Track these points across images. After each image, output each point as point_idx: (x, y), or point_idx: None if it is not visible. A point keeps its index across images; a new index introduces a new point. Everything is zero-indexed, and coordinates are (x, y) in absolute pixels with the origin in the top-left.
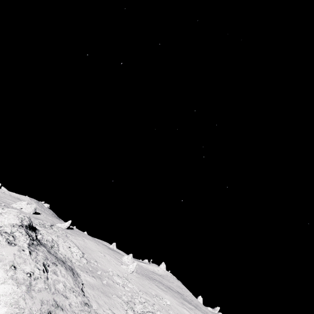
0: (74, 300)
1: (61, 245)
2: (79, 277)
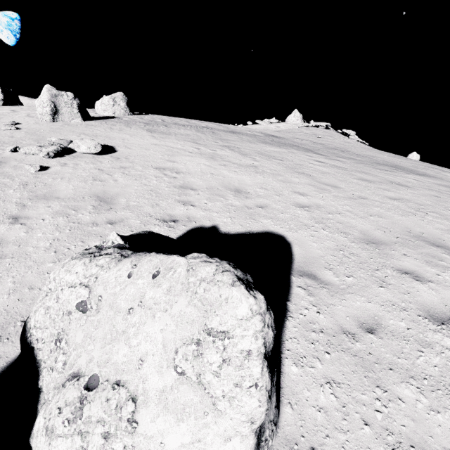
0: None
1: None
2: None
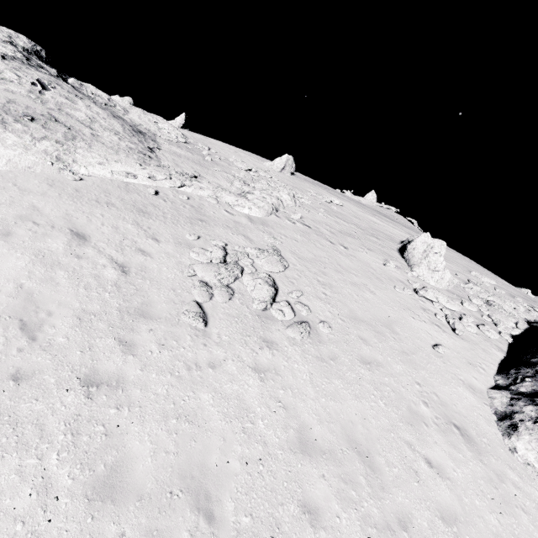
0: (111, 139)
1: (136, 114)
2: (157, 144)
